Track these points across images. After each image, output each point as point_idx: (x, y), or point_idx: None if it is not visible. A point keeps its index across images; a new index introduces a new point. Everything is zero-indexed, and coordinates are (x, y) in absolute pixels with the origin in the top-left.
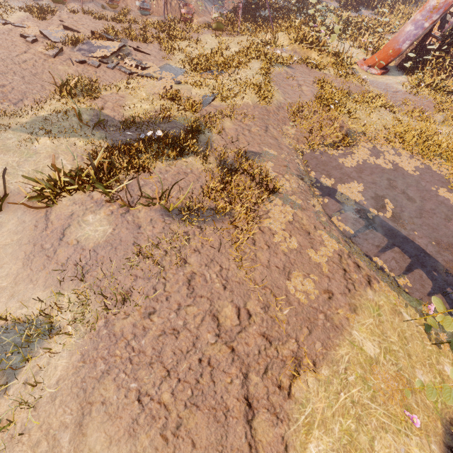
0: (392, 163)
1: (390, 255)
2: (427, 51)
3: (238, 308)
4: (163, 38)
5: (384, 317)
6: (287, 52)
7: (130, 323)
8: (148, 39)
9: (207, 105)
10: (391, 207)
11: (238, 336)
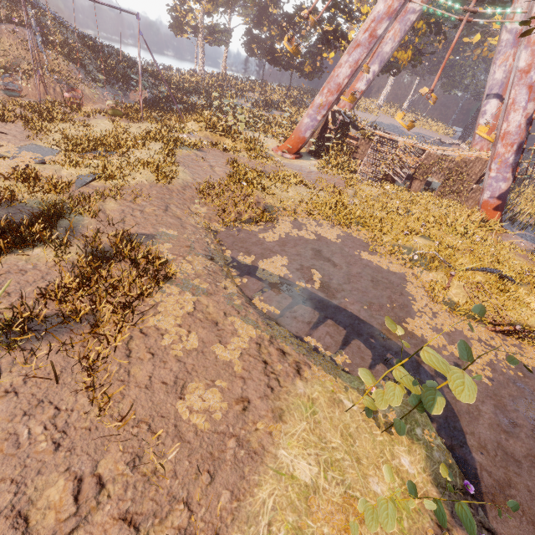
0: (315, 233)
1: (323, 330)
2: (328, 140)
3: (78, 480)
4: (32, 118)
5: (321, 414)
6: (197, 137)
7: None
8: (7, 118)
9: (83, 185)
10: (318, 277)
11: None
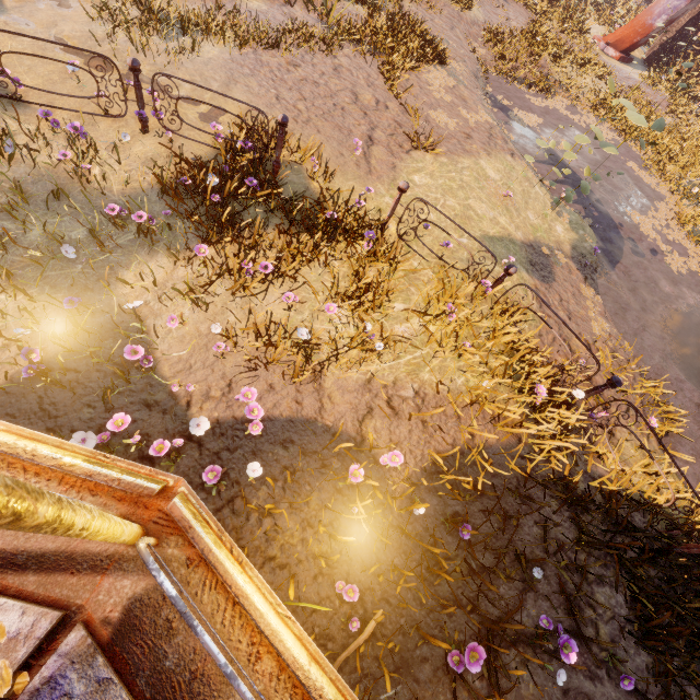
0: (587, 125)
1: (545, 167)
2: (687, 44)
3: (377, 101)
4: None
5: (515, 175)
6: None
7: (276, 62)
8: None
9: None
10: None
11: (373, 112)
